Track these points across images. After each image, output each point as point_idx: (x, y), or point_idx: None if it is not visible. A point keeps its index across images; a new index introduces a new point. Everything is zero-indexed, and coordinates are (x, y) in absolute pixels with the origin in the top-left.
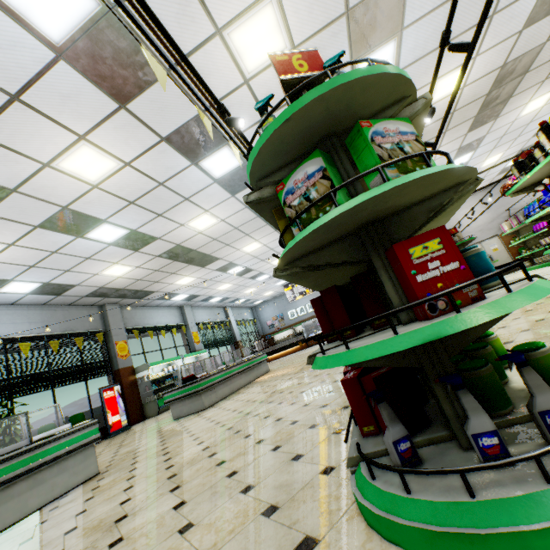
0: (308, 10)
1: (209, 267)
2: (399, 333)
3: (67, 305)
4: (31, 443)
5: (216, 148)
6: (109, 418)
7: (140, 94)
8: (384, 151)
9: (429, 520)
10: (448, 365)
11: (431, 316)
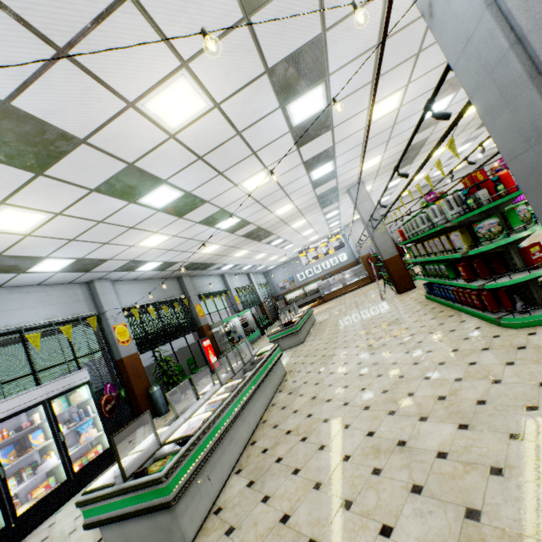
0: (417, 90)
1: (262, 241)
2: (530, 274)
3: (160, 278)
4: (253, 357)
5: (326, 163)
6: (209, 360)
7: (310, 142)
8: (521, 218)
9: (539, 318)
10: (536, 283)
11: (537, 268)
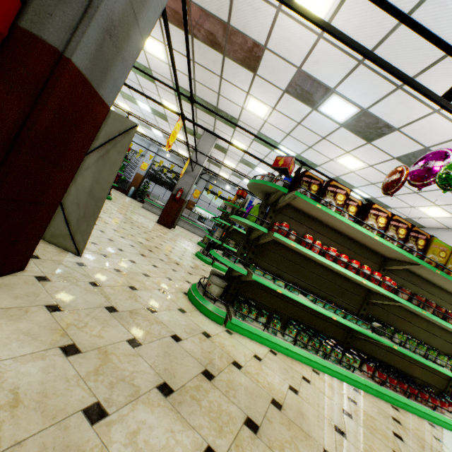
0: None
1: (224, 170)
2: None
3: None
4: None
5: (135, 100)
6: None
7: None
8: None
9: None
10: None
11: None
